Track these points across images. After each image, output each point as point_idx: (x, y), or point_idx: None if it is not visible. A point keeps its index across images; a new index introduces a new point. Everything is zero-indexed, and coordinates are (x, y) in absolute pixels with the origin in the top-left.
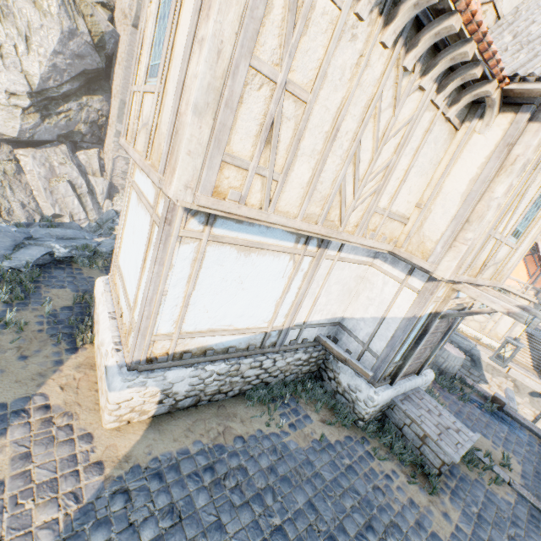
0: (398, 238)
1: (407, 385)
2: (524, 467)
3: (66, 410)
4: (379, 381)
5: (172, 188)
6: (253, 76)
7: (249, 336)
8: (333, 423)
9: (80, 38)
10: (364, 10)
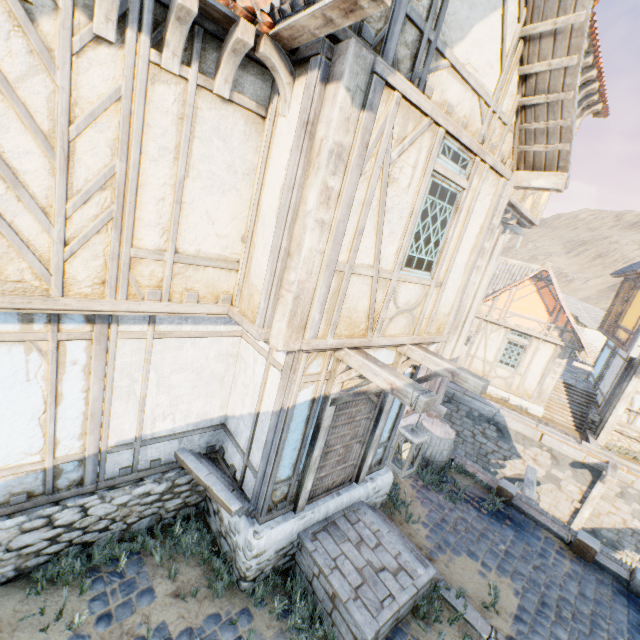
0: (234, 293)
1: (330, 506)
2: (524, 600)
3: None
4: (262, 514)
5: None
6: None
7: (3, 481)
8: (192, 596)
9: None
10: None
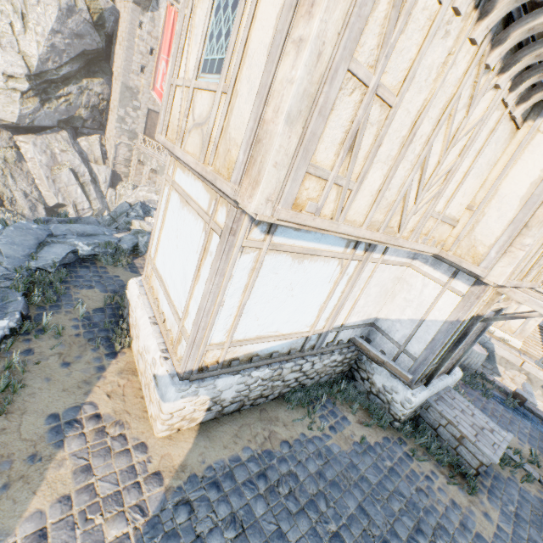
0: (445, 241)
1: (439, 386)
2: None
3: (116, 419)
4: (416, 383)
5: (255, 202)
6: (347, 80)
7: (292, 340)
8: (370, 425)
9: (79, 15)
10: (464, 4)
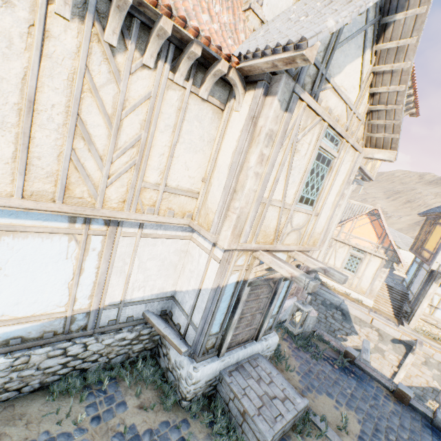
0: (194, 212)
1: (240, 354)
2: (364, 426)
3: None
4: (199, 355)
5: None
6: None
7: (41, 323)
8: (151, 408)
9: None
10: None
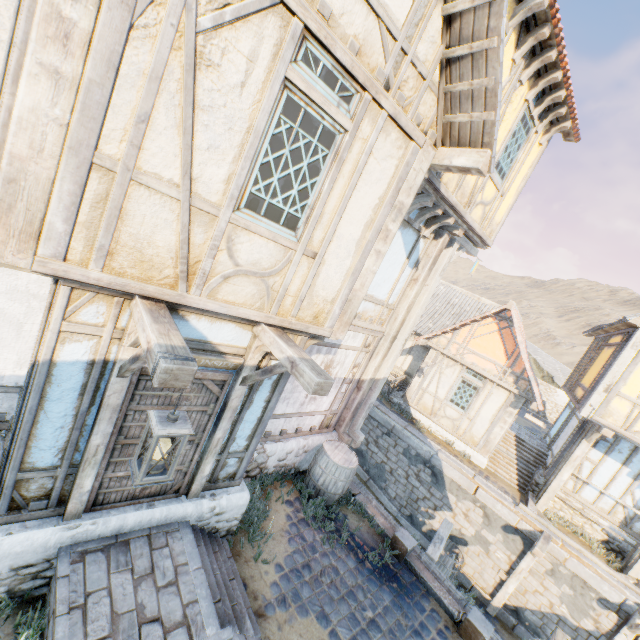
0: None
1: (128, 519)
2: None
3: None
4: None
5: None
6: None
7: None
8: None
9: None
10: None
